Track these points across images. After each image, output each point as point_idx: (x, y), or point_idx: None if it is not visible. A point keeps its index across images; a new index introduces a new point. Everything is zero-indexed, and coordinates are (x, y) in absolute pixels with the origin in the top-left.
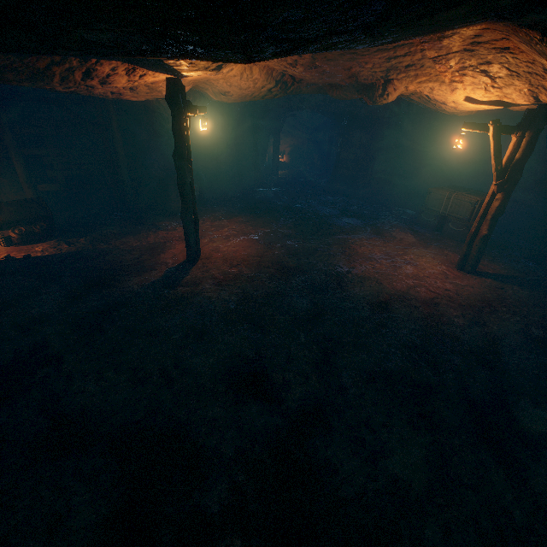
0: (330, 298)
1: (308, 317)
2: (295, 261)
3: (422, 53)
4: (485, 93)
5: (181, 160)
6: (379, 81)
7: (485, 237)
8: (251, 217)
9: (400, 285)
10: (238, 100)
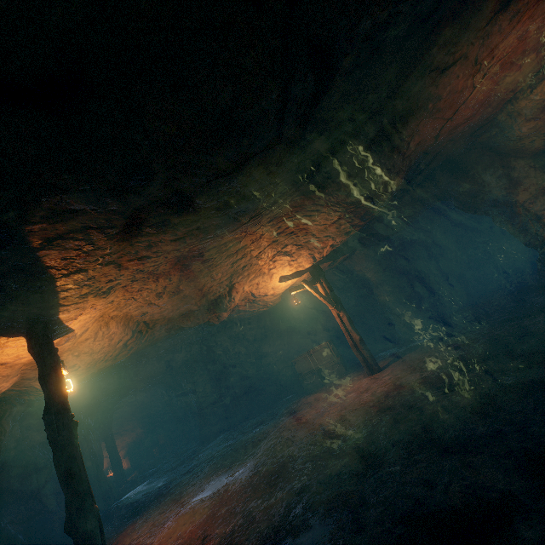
0: (347, 443)
1: (362, 464)
2: (268, 468)
3: (250, 254)
4: (289, 268)
5: (63, 413)
6: (225, 290)
7: (361, 339)
8: (148, 512)
9: (367, 399)
10: (85, 373)
